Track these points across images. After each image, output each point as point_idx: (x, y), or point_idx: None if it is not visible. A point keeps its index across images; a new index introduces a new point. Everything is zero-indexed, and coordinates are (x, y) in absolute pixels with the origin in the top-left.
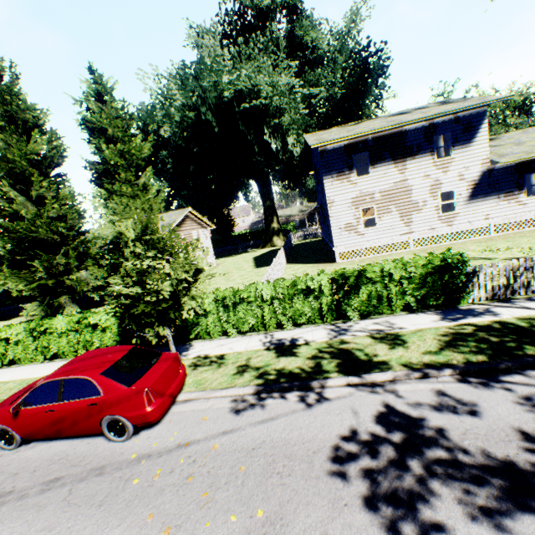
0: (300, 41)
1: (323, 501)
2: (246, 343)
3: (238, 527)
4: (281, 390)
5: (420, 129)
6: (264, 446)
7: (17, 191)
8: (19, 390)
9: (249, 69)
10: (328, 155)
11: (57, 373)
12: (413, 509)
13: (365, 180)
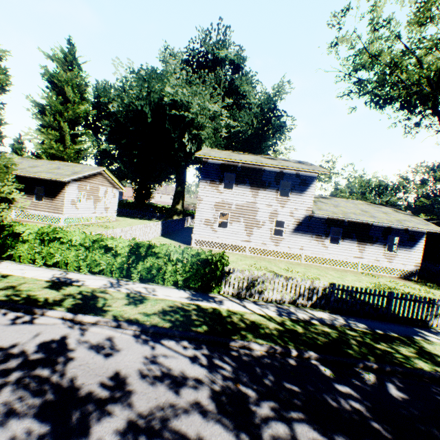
0: (236, 88)
1: None
2: (41, 273)
3: None
4: (11, 309)
5: (273, 172)
6: None
7: None
8: None
9: (189, 90)
10: (209, 166)
11: None
12: None
13: (229, 193)
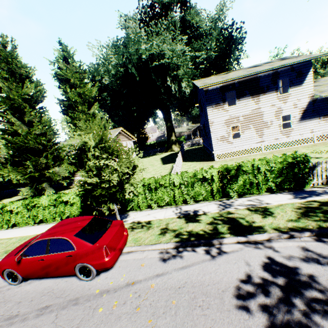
0: (189, 23)
1: None
2: (164, 213)
3: None
4: (192, 246)
5: (268, 75)
6: (186, 286)
7: (15, 117)
8: (20, 245)
9: (158, 41)
10: (210, 93)
11: (45, 234)
12: None
13: (233, 109)
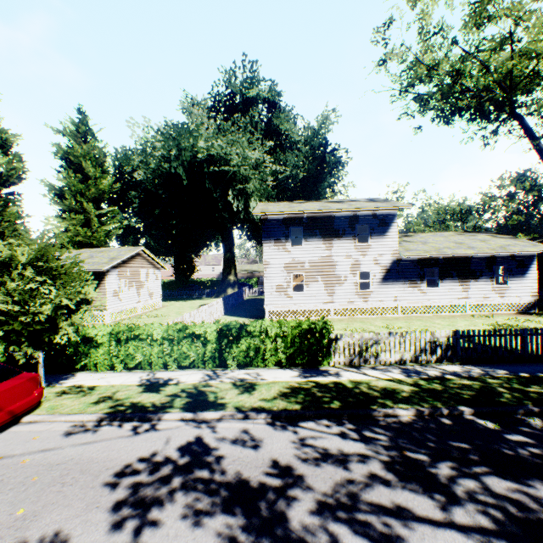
0: (276, 128)
1: (83, 503)
2: (126, 378)
3: None
4: (123, 420)
5: (346, 217)
6: (69, 462)
7: None
8: None
9: (224, 141)
10: (270, 224)
11: None
12: (147, 510)
13: (298, 250)
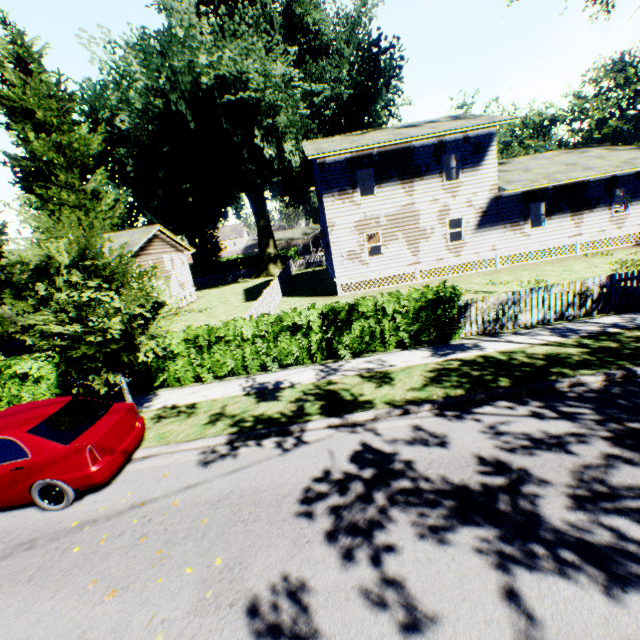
0: (300, 21)
1: (287, 541)
2: (223, 389)
3: (194, 578)
4: (257, 438)
5: (429, 146)
6: (231, 496)
7: None
8: None
9: (234, 50)
10: (329, 170)
11: None
12: (370, 536)
13: (370, 202)
